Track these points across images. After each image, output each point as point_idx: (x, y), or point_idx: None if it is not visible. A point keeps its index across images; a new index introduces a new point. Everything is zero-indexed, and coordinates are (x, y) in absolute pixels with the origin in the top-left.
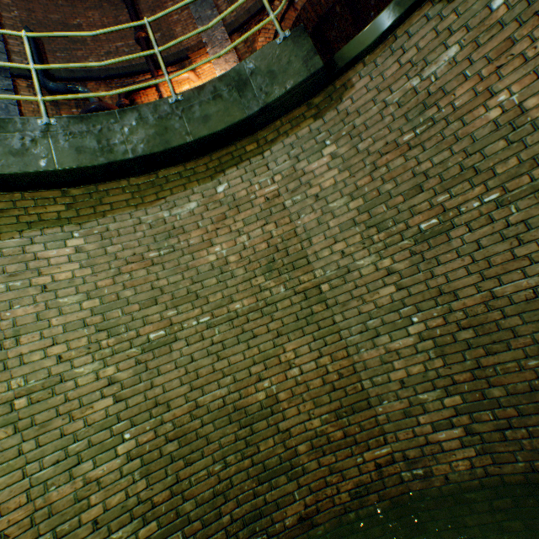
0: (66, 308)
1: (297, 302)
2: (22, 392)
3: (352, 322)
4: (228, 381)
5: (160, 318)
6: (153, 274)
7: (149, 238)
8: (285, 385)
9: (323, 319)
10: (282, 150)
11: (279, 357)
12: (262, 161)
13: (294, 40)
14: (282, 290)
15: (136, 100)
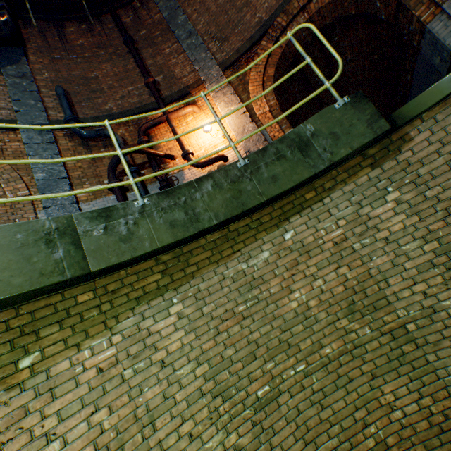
0: (184, 380)
1: (385, 343)
2: None
3: (447, 362)
4: (336, 430)
5: (261, 373)
6: (246, 327)
7: (234, 292)
8: (389, 428)
9: (415, 359)
10: (342, 196)
11: (378, 399)
12: (322, 207)
13: (353, 104)
14: (367, 331)
15: (150, 134)
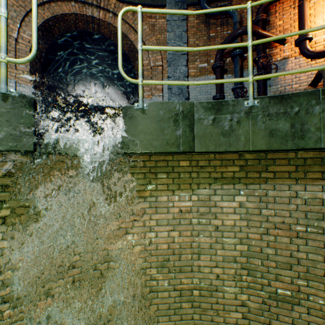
0: (226, 245)
1: None
2: (197, 286)
3: None
4: None
5: (289, 281)
6: (294, 244)
7: (299, 212)
8: None
9: None
10: None
11: None
12: None
13: None
14: None
15: (269, 10)
